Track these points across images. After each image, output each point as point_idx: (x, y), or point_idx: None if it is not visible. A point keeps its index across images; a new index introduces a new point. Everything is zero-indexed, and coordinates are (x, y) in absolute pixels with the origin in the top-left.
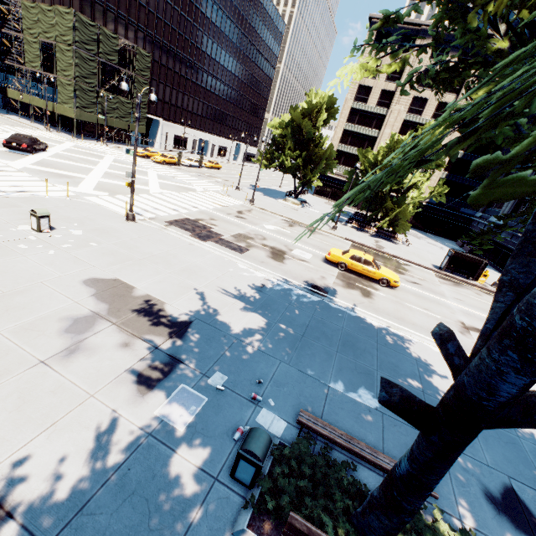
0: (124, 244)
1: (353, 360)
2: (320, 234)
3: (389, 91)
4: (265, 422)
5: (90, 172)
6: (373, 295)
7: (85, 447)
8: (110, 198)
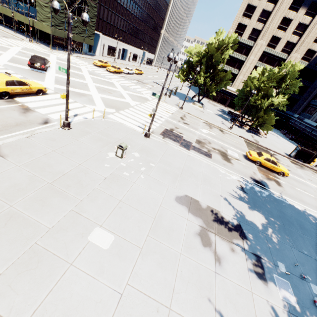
0: (164, 162)
1: (312, 239)
2: (226, 133)
3: (257, 30)
4: None
5: (88, 87)
6: (280, 183)
7: None
8: (120, 115)
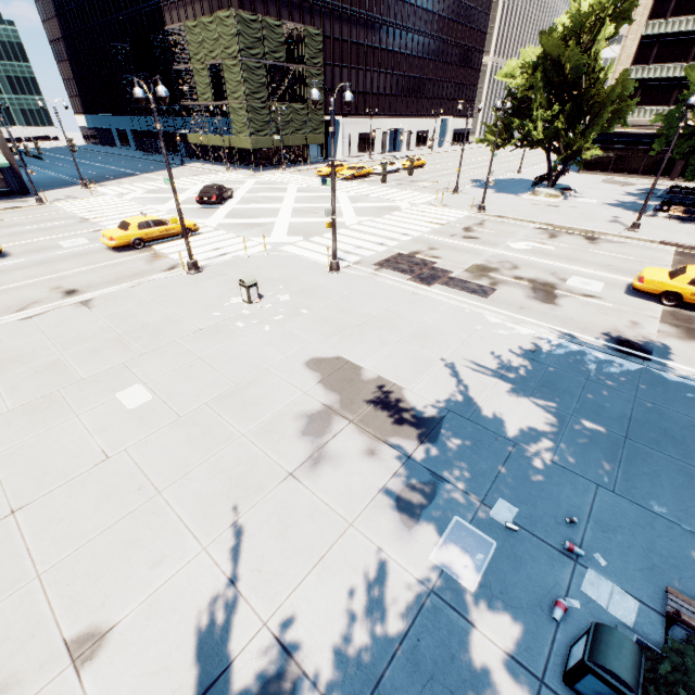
0: (336, 307)
1: None
2: (608, 241)
3: None
4: (597, 595)
5: (278, 212)
6: None
7: (360, 597)
8: (306, 244)
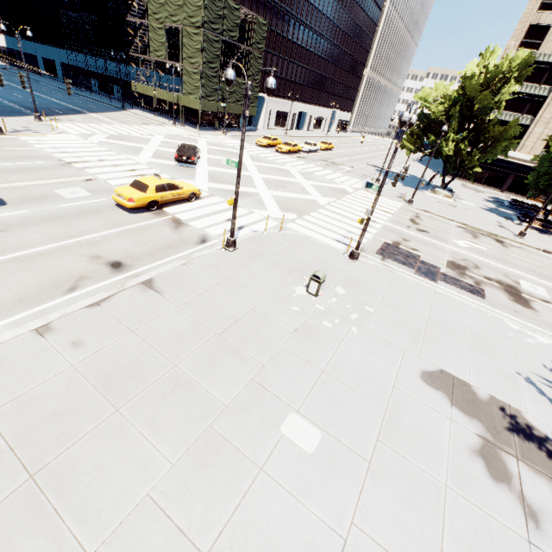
0: (390, 304)
1: None
2: (512, 246)
3: None
4: None
5: (253, 181)
6: None
7: None
8: (305, 223)
